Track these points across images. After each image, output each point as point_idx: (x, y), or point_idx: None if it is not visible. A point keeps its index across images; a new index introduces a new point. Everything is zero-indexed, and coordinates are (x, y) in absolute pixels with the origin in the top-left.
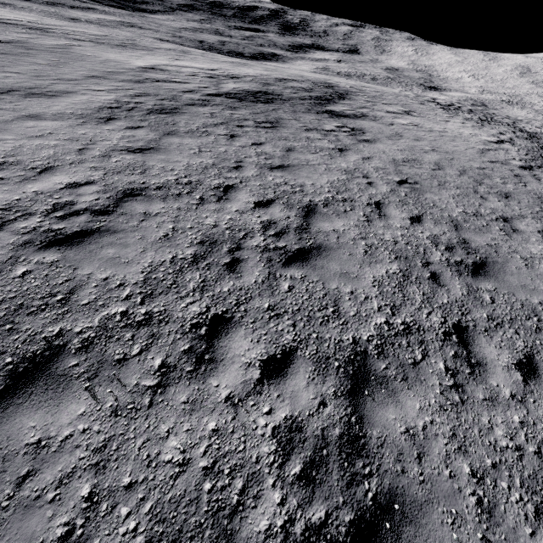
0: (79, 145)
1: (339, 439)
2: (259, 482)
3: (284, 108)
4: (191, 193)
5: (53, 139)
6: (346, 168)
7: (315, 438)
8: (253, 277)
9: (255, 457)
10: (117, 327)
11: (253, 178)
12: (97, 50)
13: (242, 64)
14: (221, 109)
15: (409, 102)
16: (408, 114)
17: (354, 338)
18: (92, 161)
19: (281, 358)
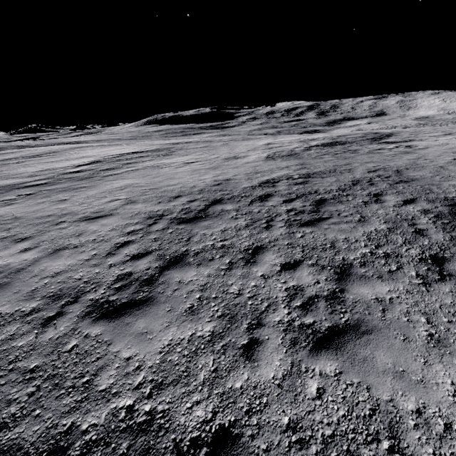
0: (274, 166)
1: (448, 212)
2: (417, 217)
3: (354, 145)
4: (334, 172)
5: (263, 166)
6: (412, 158)
7: (436, 212)
8: (383, 186)
9: (413, 214)
10: (339, 196)
11: (359, 166)
12: (238, 143)
13: (310, 135)
14: (320, 150)
15: (447, 129)
16: (449, 135)
17: (444, 196)
18: (285, 169)
19: (410, 200)
